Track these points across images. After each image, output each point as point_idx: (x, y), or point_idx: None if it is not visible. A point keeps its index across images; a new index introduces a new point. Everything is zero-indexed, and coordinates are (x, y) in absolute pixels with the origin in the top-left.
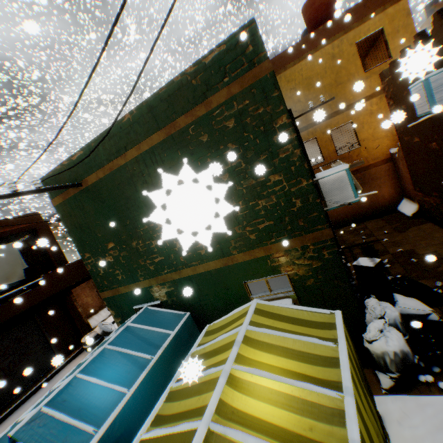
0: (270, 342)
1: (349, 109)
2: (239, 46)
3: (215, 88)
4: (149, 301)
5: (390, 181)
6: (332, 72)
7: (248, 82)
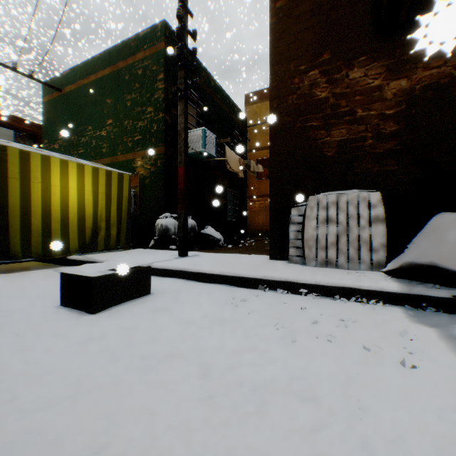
0: None
1: None
2: (156, 32)
3: (140, 51)
4: None
5: None
6: None
7: (153, 51)
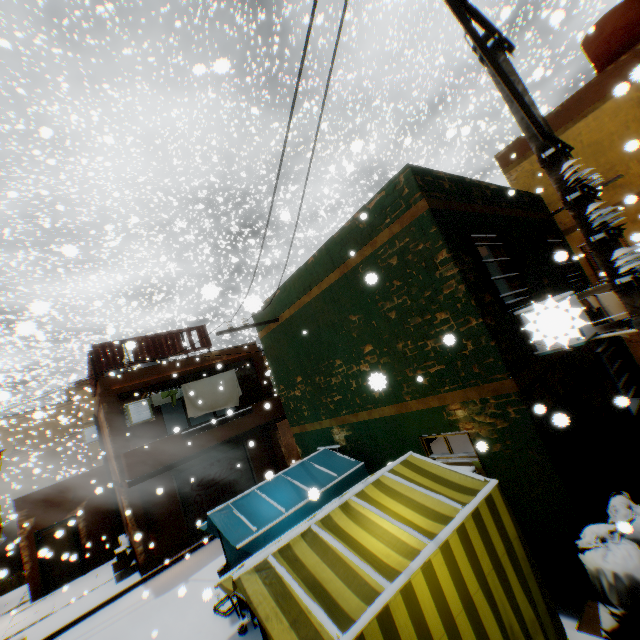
0: (398, 491)
1: None
2: (397, 189)
3: (379, 229)
4: (330, 444)
5: None
6: (639, 124)
7: (406, 220)
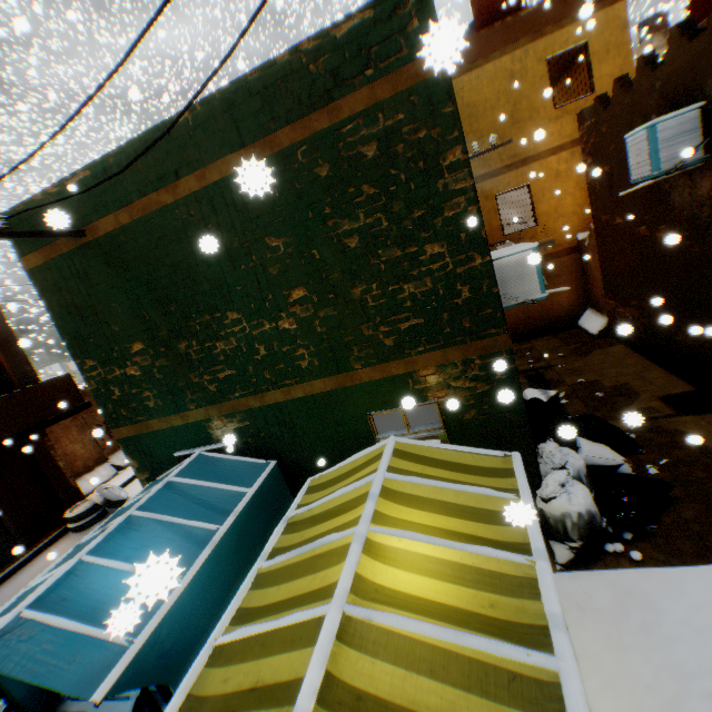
0: (421, 496)
1: (528, 165)
2: (397, 16)
3: (349, 85)
4: (203, 444)
5: (573, 282)
6: (508, 101)
7: (405, 82)
